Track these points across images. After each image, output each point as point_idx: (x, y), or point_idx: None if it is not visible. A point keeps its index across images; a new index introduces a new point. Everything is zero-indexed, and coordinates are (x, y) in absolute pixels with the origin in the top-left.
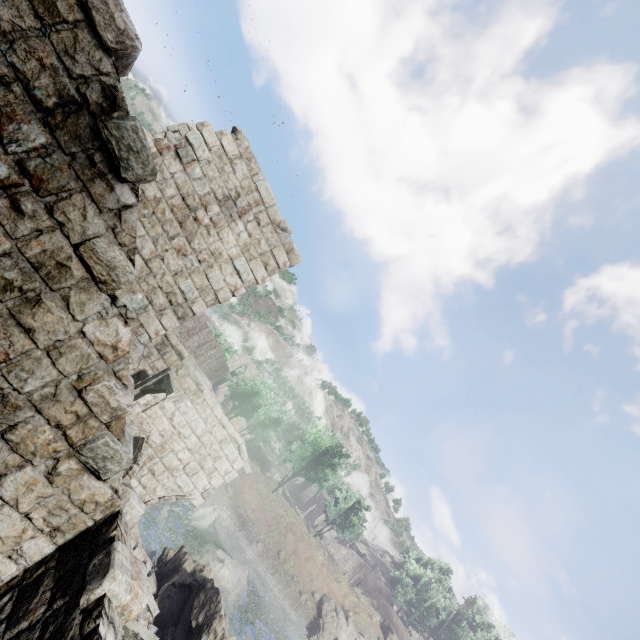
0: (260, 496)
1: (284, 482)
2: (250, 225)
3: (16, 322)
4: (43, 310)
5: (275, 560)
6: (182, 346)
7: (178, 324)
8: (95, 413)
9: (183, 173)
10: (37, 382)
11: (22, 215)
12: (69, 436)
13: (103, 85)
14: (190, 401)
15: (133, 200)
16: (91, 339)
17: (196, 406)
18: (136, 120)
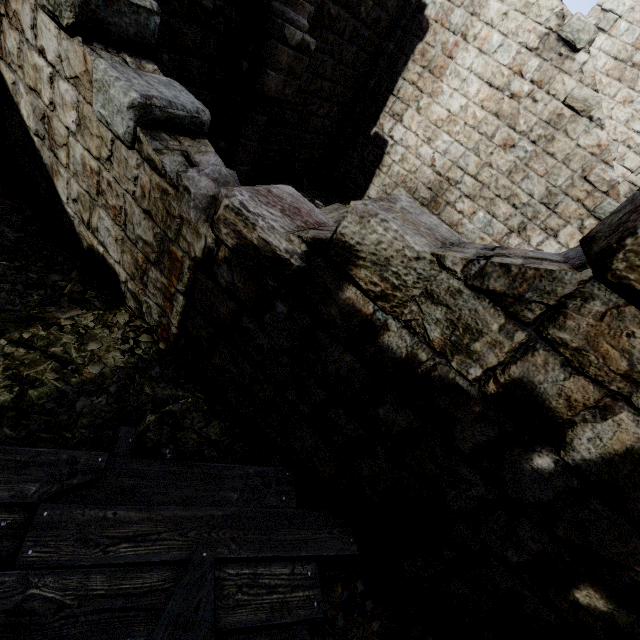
0: None
1: None
2: None
3: (546, 153)
4: (556, 142)
5: None
6: None
7: None
8: (597, 187)
9: (608, 39)
10: (562, 179)
11: (537, 103)
12: (585, 205)
13: (556, 14)
14: None
15: (587, 57)
16: (583, 147)
17: None
18: (577, 14)
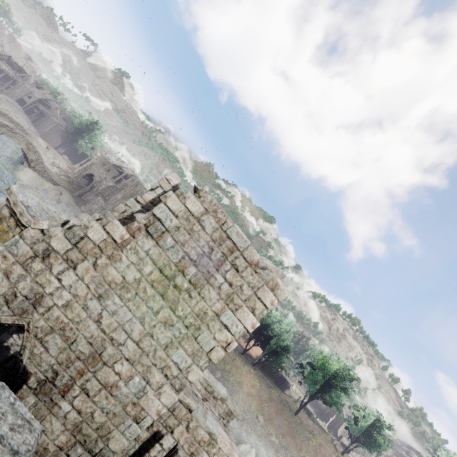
0: (286, 420)
1: (304, 405)
2: (228, 274)
3: None
4: None
5: None
6: (188, 398)
7: (177, 398)
8: None
9: (156, 247)
10: None
11: None
12: None
13: None
14: (206, 452)
15: None
16: None
17: (212, 456)
18: None
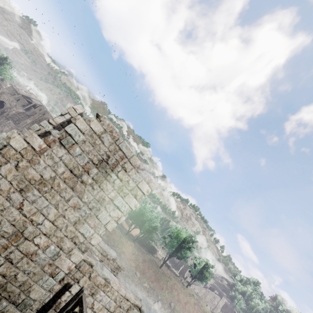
0: (154, 272)
1: (165, 261)
2: (120, 173)
3: None
4: None
5: (169, 309)
6: (90, 258)
7: (83, 256)
8: None
9: (67, 154)
10: None
11: None
12: None
13: None
14: (102, 291)
15: None
16: None
17: (107, 293)
18: None
